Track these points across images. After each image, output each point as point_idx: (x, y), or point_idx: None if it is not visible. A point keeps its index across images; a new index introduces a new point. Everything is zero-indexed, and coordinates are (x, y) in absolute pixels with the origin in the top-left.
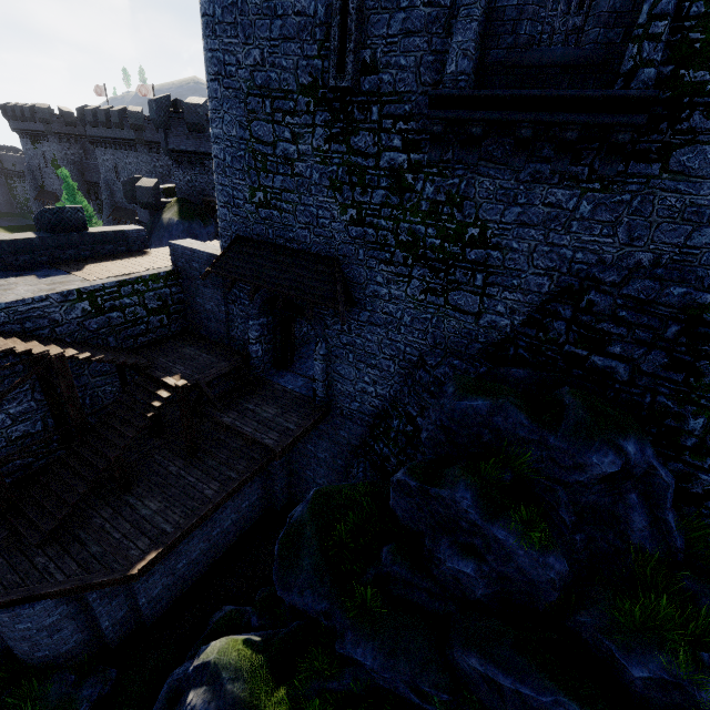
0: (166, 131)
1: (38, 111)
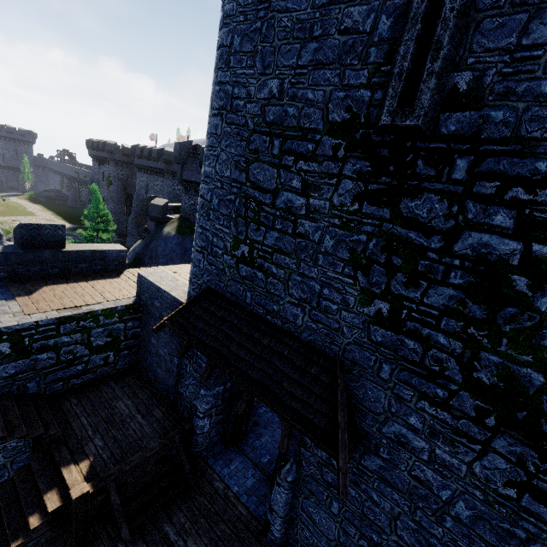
0: (183, 166)
1: (107, 145)
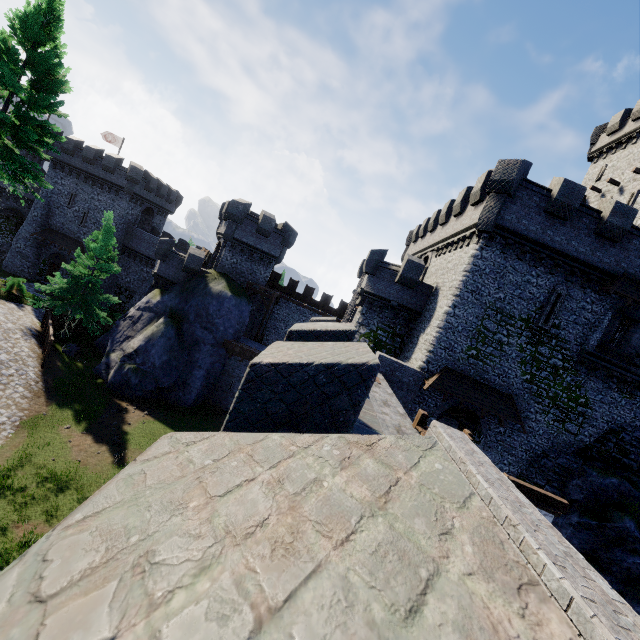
0: (238, 225)
1: None
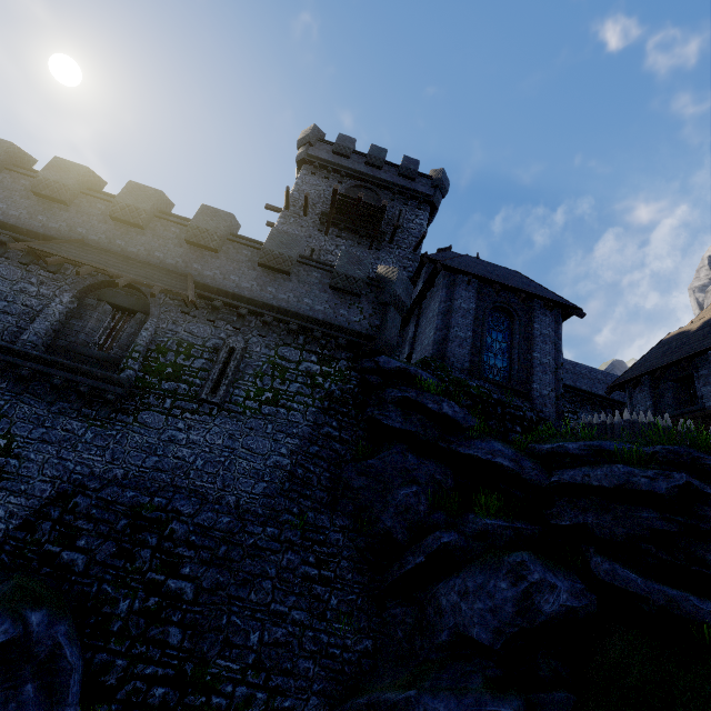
0: None
1: None
